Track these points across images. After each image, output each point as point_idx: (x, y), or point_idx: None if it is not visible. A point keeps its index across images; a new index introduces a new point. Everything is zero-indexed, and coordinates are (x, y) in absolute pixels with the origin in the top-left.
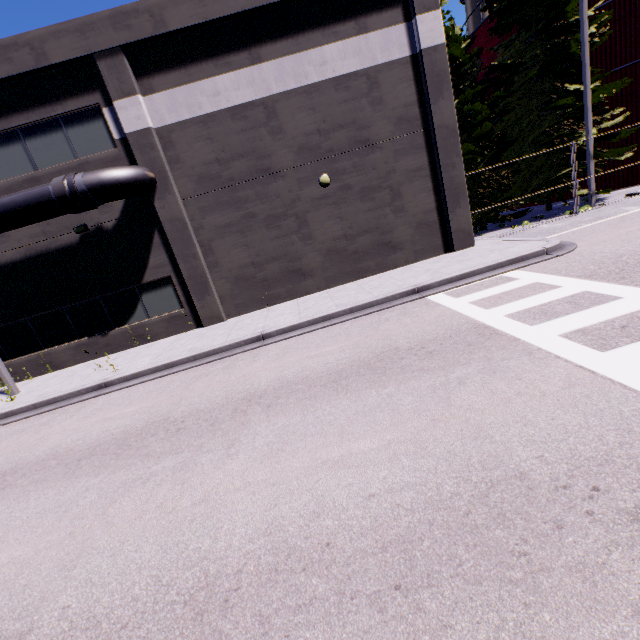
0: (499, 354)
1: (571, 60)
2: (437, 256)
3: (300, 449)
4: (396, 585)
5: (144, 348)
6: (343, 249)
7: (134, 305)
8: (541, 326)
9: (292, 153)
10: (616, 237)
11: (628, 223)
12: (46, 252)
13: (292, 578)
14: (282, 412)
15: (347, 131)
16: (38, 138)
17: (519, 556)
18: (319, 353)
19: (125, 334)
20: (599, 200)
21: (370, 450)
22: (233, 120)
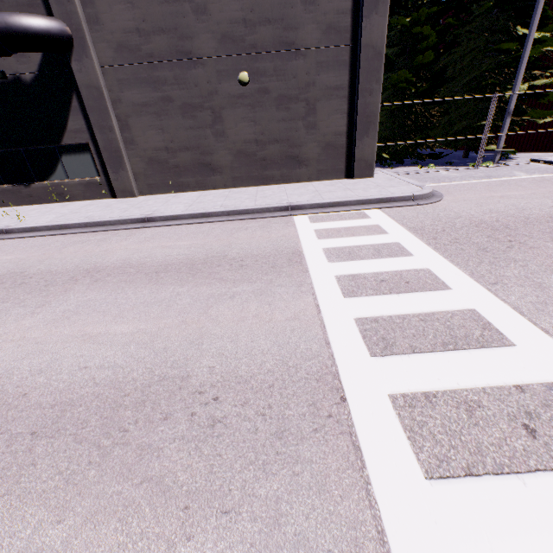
0: (281, 280)
1: None
2: (338, 179)
3: (80, 321)
4: (34, 432)
5: (60, 206)
6: (253, 153)
7: (55, 164)
8: (334, 264)
9: (215, 40)
10: (477, 199)
11: (501, 188)
12: None
13: None
14: (99, 288)
15: (274, 28)
16: None
17: (122, 431)
18: (173, 245)
19: (46, 189)
20: (509, 159)
21: (120, 334)
22: None
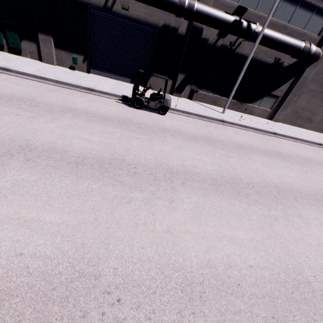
0: None
1: None
2: None
3: None
4: None
5: (255, 118)
6: None
7: (259, 99)
8: None
9: None
10: None
11: None
12: (258, 60)
13: None
14: None
15: None
16: (302, 10)
17: None
18: None
19: (247, 107)
20: None
21: None
22: None
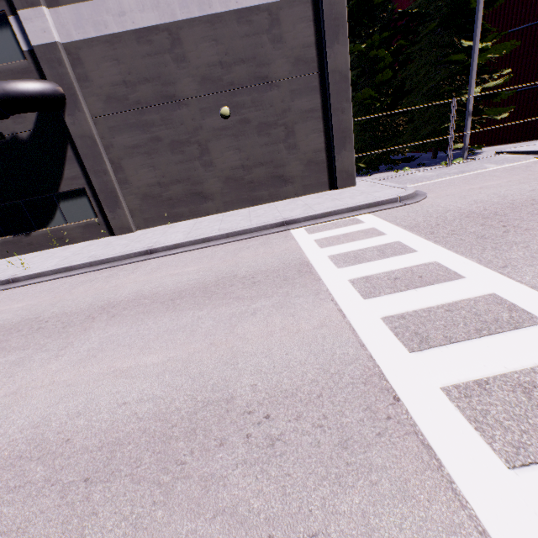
0: (297, 291)
1: (473, 15)
2: (323, 192)
3: (107, 357)
4: (87, 478)
5: (61, 250)
6: (240, 178)
7: (53, 211)
8: (344, 269)
9: (195, 82)
10: (459, 192)
11: (478, 180)
12: None
13: (26, 464)
14: (118, 323)
15: (248, 66)
16: None
17: (179, 464)
18: (181, 272)
19: (46, 236)
20: (475, 154)
21: (151, 364)
22: (139, 43)
